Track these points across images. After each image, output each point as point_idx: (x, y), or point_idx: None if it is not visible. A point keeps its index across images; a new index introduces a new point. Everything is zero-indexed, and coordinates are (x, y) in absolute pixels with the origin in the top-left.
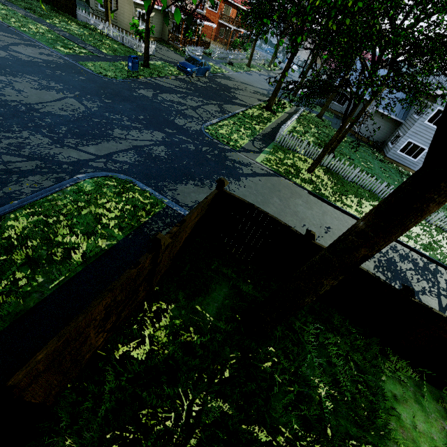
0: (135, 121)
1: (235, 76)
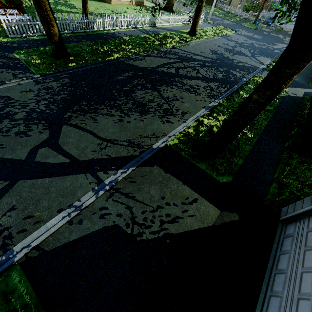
0: (275, 41)
1: (281, 26)
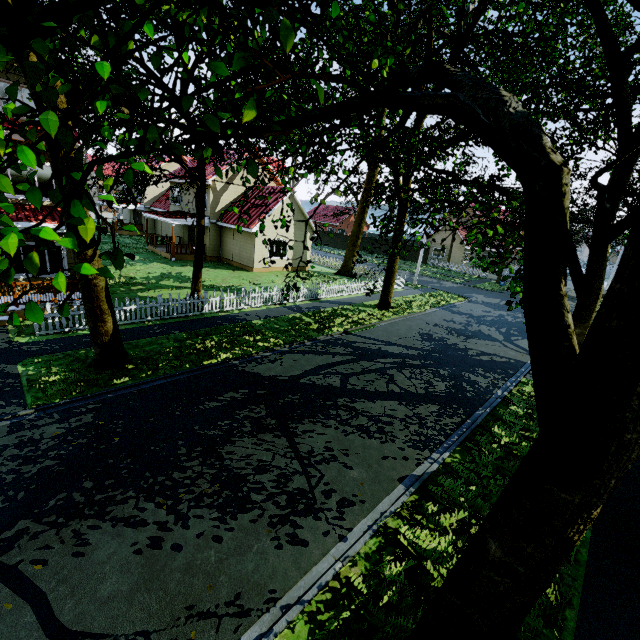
0: None
1: None
